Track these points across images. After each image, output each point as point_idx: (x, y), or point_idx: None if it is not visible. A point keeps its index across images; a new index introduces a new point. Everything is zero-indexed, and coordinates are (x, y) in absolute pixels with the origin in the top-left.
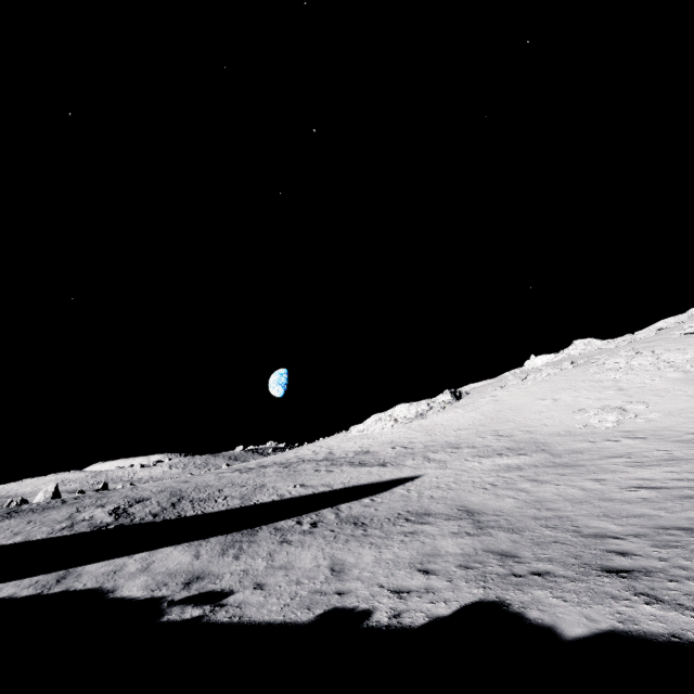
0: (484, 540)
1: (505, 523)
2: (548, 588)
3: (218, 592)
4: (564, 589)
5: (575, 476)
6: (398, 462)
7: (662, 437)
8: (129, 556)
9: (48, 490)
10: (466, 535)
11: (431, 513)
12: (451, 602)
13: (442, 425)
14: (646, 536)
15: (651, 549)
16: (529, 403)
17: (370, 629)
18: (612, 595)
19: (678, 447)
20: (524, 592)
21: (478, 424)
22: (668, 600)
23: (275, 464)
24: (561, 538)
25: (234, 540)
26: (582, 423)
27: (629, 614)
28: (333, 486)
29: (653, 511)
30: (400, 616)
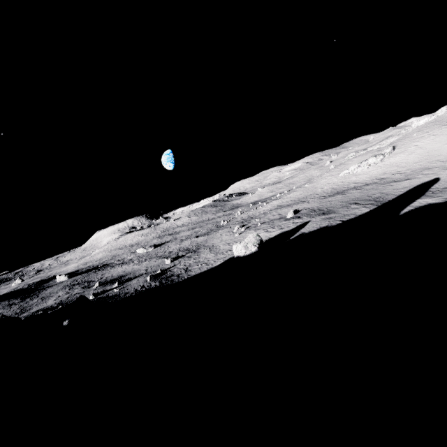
0: None
1: None
2: None
3: None
4: None
5: None
6: (413, 177)
7: None
8: (413, 203)
9: (292, 213)
10: None
11: None
12: None
13: (402, 163)
14: None
15: None
16: (442, 147)
17: None
18: None
19: None
20: None
21: (424, 159)
22: None
23: (343, 191)
24: None
25: (428, 196)
26: None
27: None
28: (410, 187)
29: None
30: None
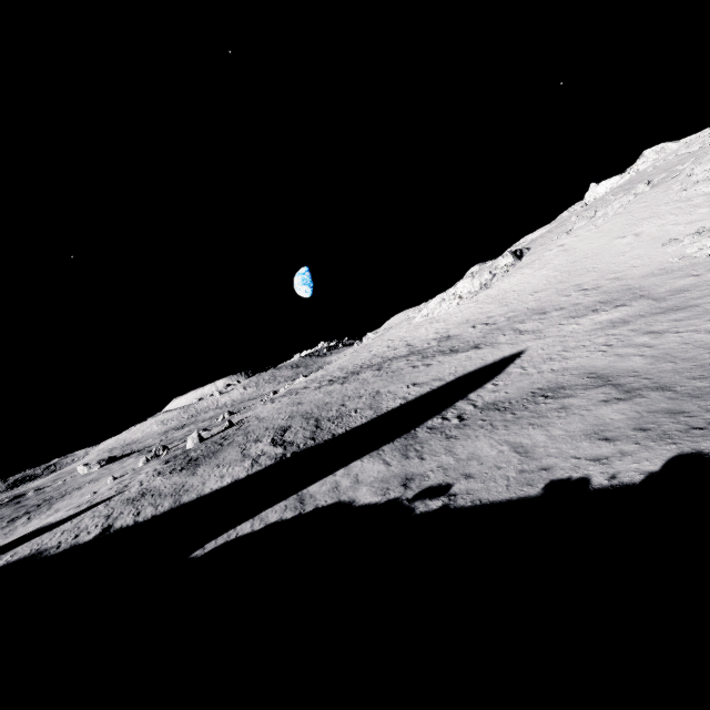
0: (639, 403)
1: (649, 382)
2: None
3: (438, 487)
4: None
5: (693, 320)
6: (490, 341)
7: None
8: (332, 475)
9: (193, 437)
10: (618, 401)
11: (564, 386)
12: (653, 460)
13: (514, 291)
14: None
15: None
16: (607, 246)
17: (599, 491)
18: None
19: None
20: None
21: (555, 282)
22: None
23: (364, 368)
24: None
25: (404, 445)
26: (677, 256)
27: None
28: (444, 379)
29: None
30: (616, 477)
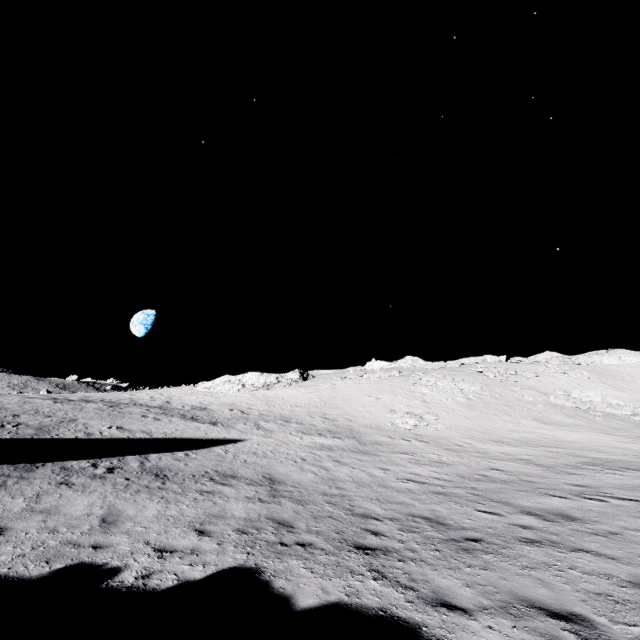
0: (271, 508)
1: (298, 494)
2: (304, 558)
3: None
4: (317, 561)
5: (369, 463)
6: (230, 424)
7: (439, 444)
8: None
9: None
10: (259, 501)
11: (237, 476)
12: (210, 565)
13: (283, 399)
14: (399, 520)
15: (397, 532)
16: (358, 397)
17: (107, 590)
18: (351, 570)
19: (446, 453)
20: (282, 561)
21: (313, 405)
22: (391, 577)
23: (102, 401)
24: (336, 514)
25: (0, 473)
26: (391, 421)
27: (357, 588)
28: (153, 434)
29: (411, 500)
30: (150, 577)
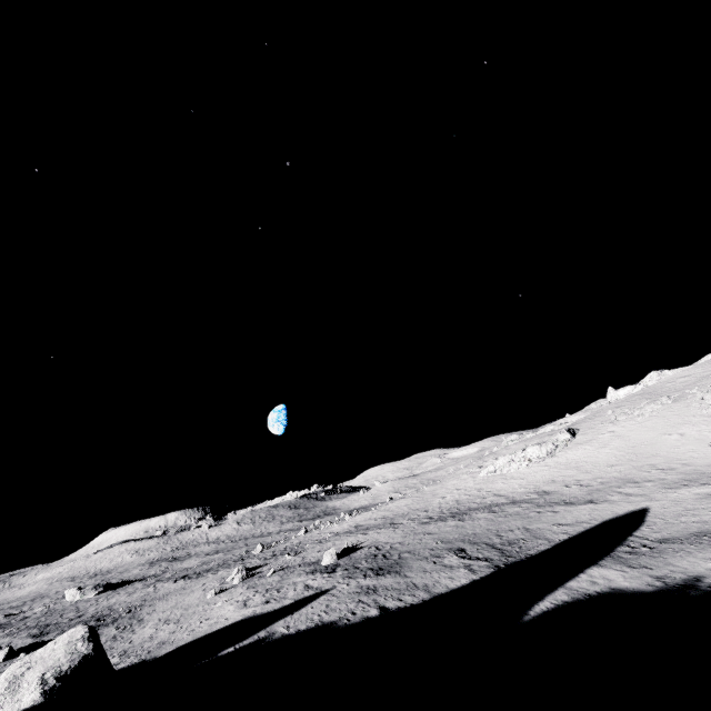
0: None
1: None
2: None
3: (690, 580)
4: None
5: None
6: (601, 499)
7: None
8: (577, 577)
9: (332, 554)
10: None
11: None
12: None
13: (587, 462)
14: None
15: None
16: (658, 439)
17: None
18: None
19: None
20: None
21: (626, 460)
22: None
23: (467, 510)
24: None
25: (618, 561)
26: None
27: None
28: (589, 522)
29: None
30: None
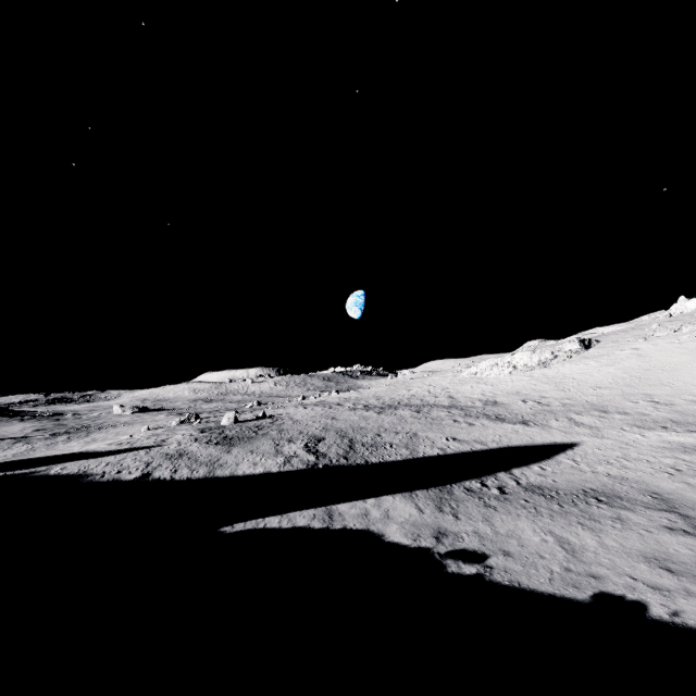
0: None
1: None
2: None
3: (472, 552)
4: None
5: None
6: (540, 422)
7: None
8: (363, 501)
9: (230, 417)
10: (685, 533)
11: (621, 496)
12: None
13: (574, 379)
14: None
15: None
16: (689, 365)
17: (657, 622)
18: None
19: None
20: None
21: (622, 384)
22: None
23: (402, 405)
24: None
25: (438, 497)
26: None
27: None
28: (487, 444)
29: None
30: (679, 616)
